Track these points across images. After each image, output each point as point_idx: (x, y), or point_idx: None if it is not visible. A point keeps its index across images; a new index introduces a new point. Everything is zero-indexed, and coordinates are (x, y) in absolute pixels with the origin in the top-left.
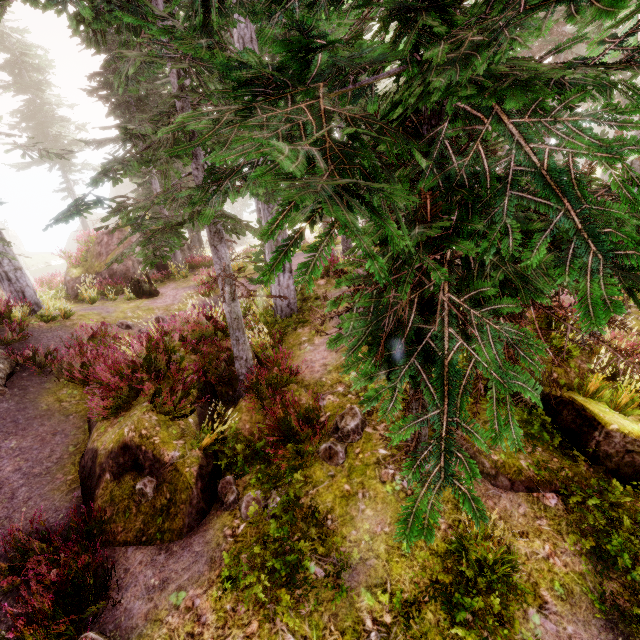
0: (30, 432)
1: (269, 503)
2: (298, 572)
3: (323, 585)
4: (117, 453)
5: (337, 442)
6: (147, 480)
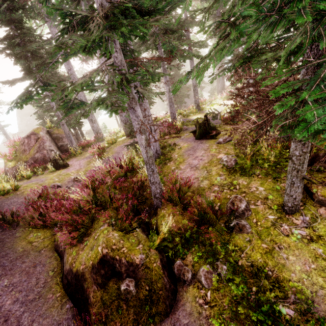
0: (16, 270)
1: (220, 272)
2: (279, 318)
3: (303, 322)
4: (97, 268)
5: (238, 219)
6: (127, 281)
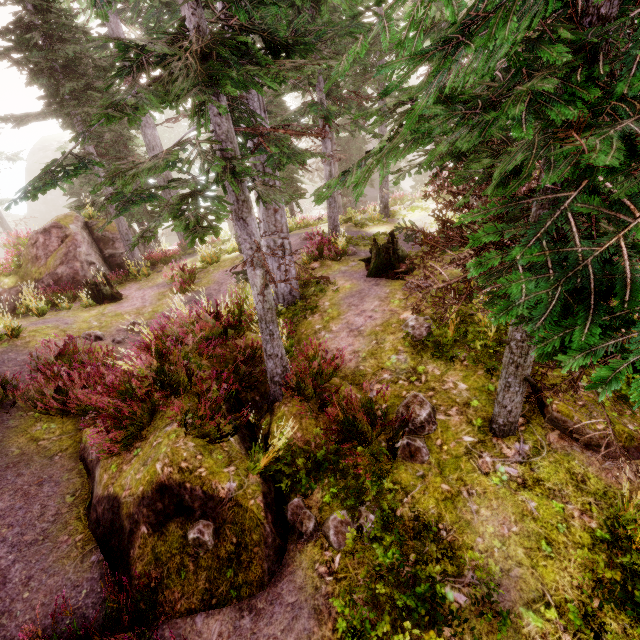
0: (5, 488)
1: (362, 524)
2: (440, 605)
3: (476, 615)
4: (152, 498)
5: (412, 436)
6: (202, 525)
